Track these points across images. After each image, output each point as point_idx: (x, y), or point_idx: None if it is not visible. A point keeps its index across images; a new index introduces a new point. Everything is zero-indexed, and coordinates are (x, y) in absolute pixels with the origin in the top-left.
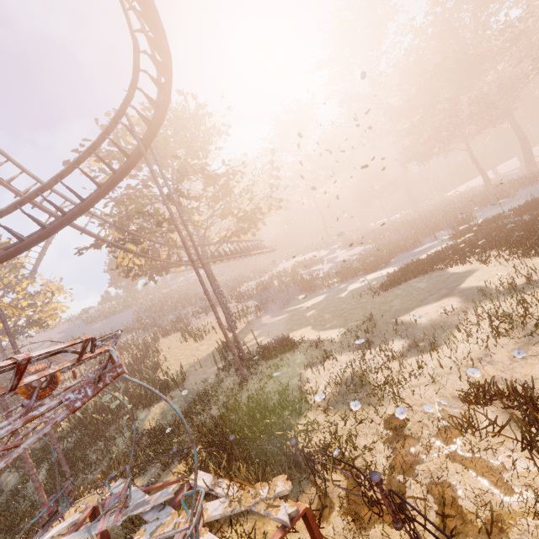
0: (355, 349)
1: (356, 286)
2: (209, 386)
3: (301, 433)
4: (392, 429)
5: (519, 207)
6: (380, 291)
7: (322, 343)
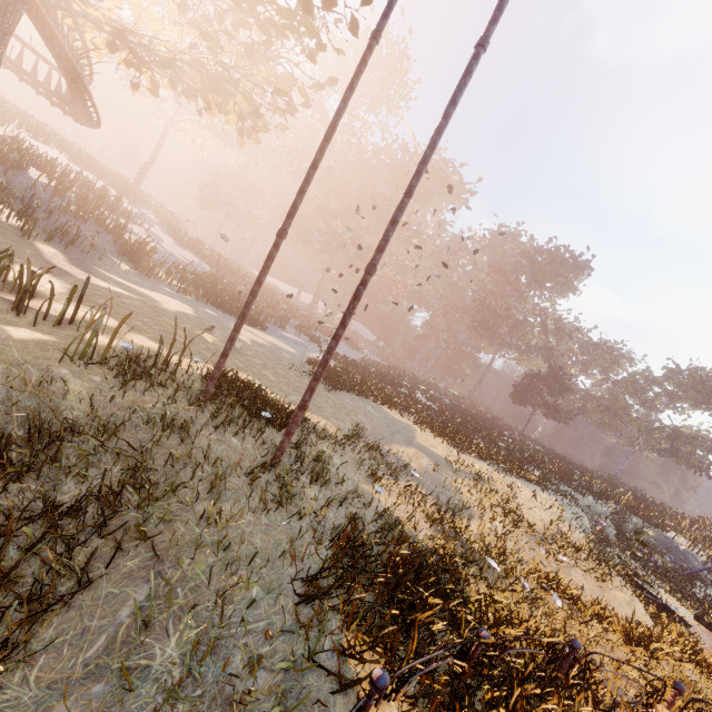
0: (391, 475)
1: (255, 338)
2: (68, 403)
3: (492, 616)
4: (548, 614)
5: (366, 367)
6: (322, 383)
7: (332, 437)
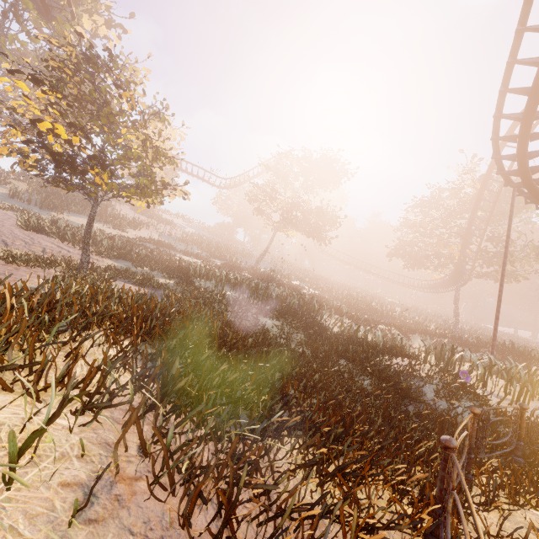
0: None
1: None
2: None
3: None
4: None
5: None
6: None
7: None
